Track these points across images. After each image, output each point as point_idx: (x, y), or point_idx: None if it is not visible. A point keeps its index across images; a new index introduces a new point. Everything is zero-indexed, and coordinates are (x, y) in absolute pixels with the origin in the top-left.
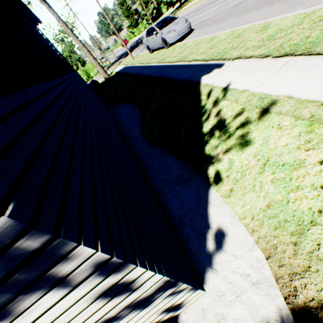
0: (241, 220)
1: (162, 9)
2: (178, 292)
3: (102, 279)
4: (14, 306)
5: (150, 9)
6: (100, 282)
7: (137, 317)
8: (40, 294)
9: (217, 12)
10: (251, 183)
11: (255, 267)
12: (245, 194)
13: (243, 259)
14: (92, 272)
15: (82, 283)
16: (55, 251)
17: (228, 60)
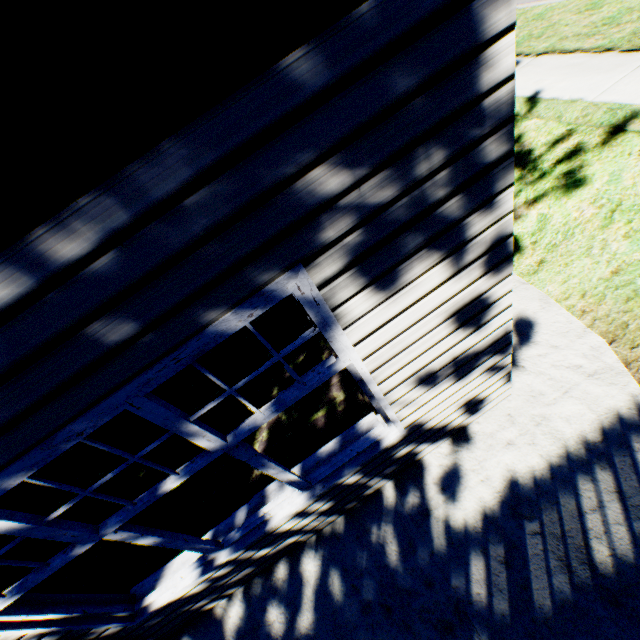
0: (559, 302)
1: None
2: (495, 372)
3: (479, 275)
4: (407, 267)
5: None
6: (474, 281)
7: (442, 396)
8: (432, 262)
9: None
10: (583, 243)
11: (589, 357)
12: (570, 262)
13: (568, 350)
14: (483, 253)
15: (465, 269)
16: (493, 182)
17: (527, 57)
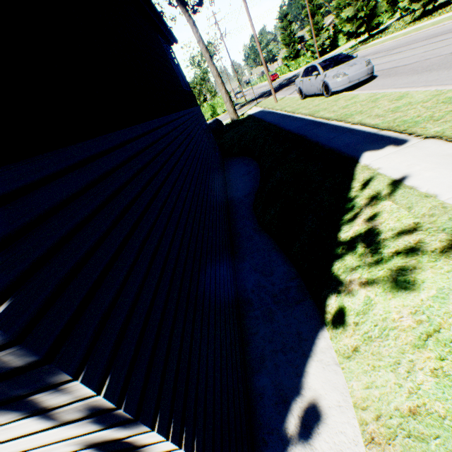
0: (357, 409)
1: (339, 40)
2: None
3: (99, 427)
4: None
5: (321, 39)
6: (96, 430)
7: None
8: (17, 416)
9: (424, 57)
10: (393, 355)
11: None
12: (377, 369)
13: None
14: (88, 416)
15: (72, 423)
16: (42, 376)
17: (417, 137)
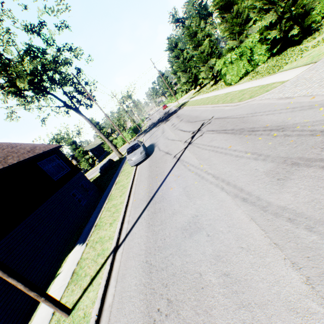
0: None
1: None
2: None
3: None
4: None
5: None
6: None
7: None
8: None
9: (165, 147)
10: None
11: None
12: None
13: None
14: None
15: None
16: None
17: (87, 241)
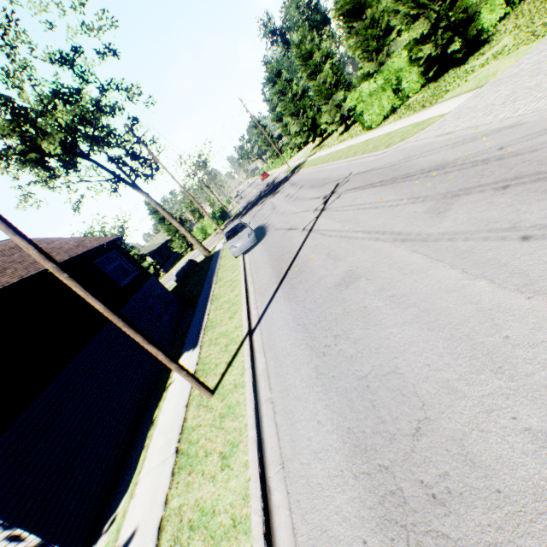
0: None
1: None
2: None
3: (4, 530)
4: None
5: None
6: (3, 531)
7: None
8: None
9: (285, 223)
10: None
11: None
12: None
13: None
14: None
15: None
16: None
17: (200, 344)
